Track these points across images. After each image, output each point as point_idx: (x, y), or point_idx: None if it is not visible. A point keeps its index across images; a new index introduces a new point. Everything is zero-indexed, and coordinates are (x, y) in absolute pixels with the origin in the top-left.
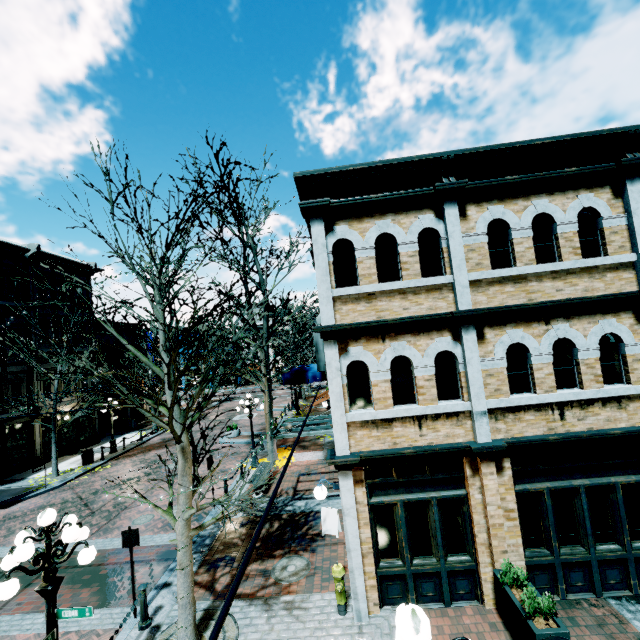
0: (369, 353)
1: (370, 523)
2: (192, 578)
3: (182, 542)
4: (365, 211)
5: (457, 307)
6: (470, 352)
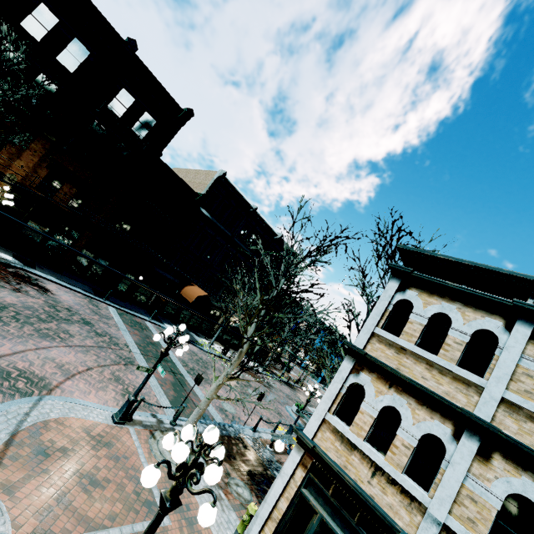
0: (373, 387)
1: (291, 503)
2: (198, 417)
3: (208, 395)
4: (438, 291)
5: (474, 410)
6: (460, 457)
